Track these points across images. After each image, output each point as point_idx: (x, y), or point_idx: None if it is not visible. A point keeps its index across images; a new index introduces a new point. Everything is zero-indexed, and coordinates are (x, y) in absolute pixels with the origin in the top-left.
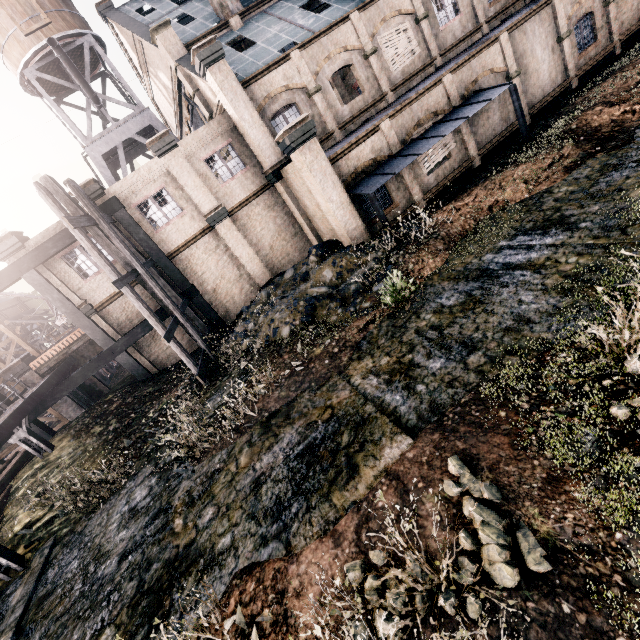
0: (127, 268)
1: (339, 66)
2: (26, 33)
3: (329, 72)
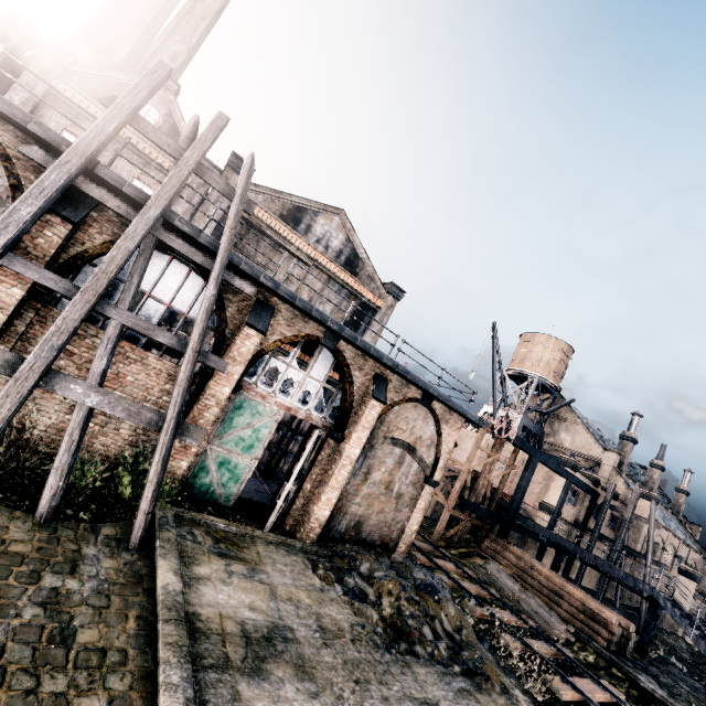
0: (621, 540)
1: (658, 541)
2: (555, 376)
3: (655, 539)
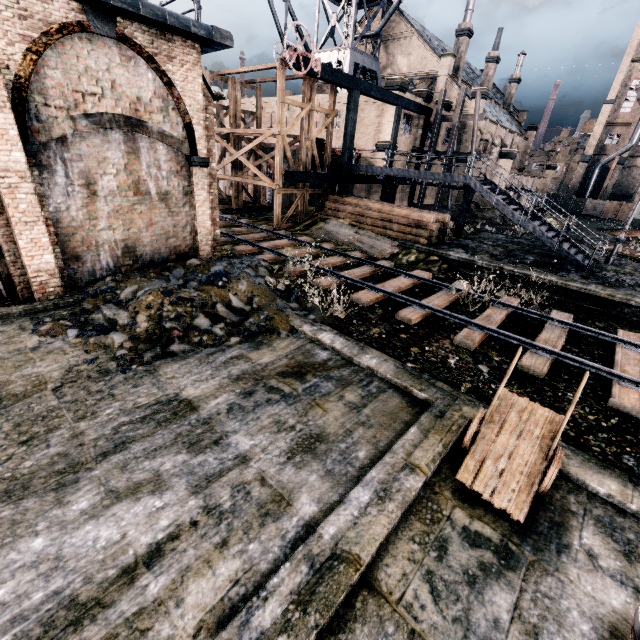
0: (451, 149)
1: (487, 138)
2: None
3: (486, 137)
